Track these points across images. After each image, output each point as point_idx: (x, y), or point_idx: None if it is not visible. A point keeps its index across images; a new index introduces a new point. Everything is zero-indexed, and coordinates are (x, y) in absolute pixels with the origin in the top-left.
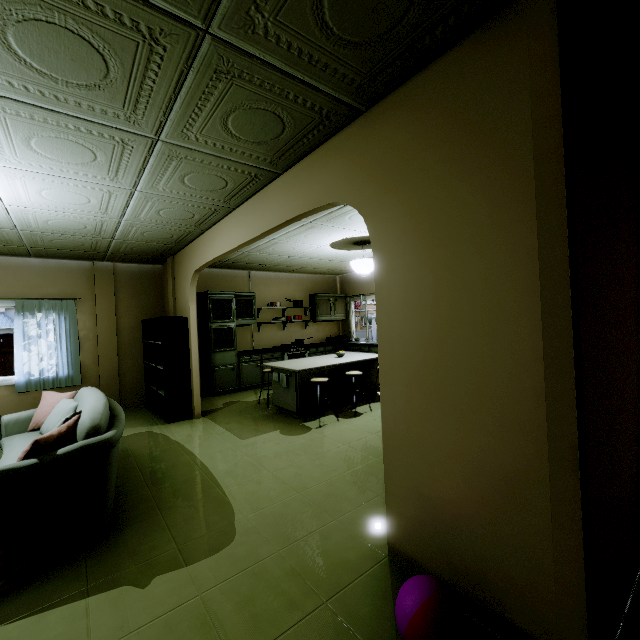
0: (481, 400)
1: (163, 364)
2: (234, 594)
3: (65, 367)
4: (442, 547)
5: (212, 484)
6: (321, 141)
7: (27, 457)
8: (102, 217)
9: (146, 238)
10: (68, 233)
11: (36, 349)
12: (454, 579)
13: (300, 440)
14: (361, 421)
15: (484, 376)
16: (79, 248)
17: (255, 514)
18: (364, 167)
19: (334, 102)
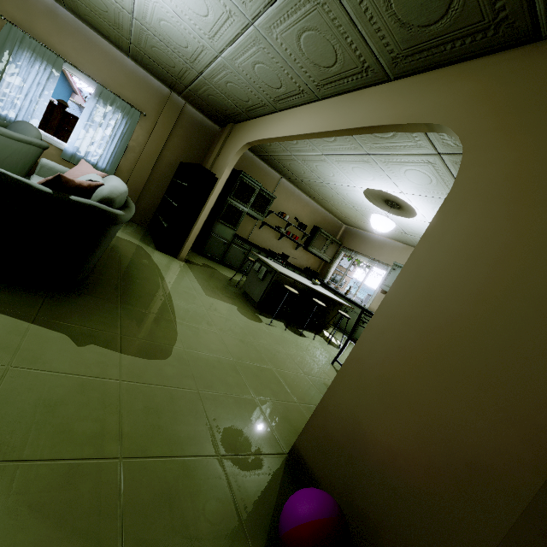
0: (494, 379)
1: (179, 202)
2: (148, 398)
3: (106, 161)
4: (350, 480)
5: (169, 309)
6: (463, 57)
7: (45, 184)
8: (206, 42)
9: (226, 90)
10: (170, 45)
11: (93, 133)
12: (344, 513)
13: (250, 324)
14: (303, 341)
15: (516, 358)
16: (169, 69)
17: (192, 351)
18: (500, 98)
19: (524, 5)
